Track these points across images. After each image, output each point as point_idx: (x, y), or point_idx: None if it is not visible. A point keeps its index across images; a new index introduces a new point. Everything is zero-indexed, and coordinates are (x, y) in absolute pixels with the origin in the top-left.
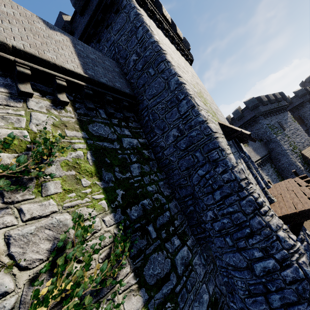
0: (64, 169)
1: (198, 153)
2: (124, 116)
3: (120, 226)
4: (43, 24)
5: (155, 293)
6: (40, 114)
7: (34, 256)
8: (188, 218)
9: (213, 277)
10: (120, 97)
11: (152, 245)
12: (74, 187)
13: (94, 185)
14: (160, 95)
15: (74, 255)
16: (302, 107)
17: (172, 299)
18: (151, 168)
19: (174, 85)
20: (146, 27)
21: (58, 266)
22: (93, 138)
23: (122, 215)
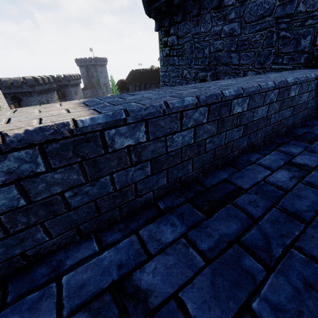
0: None
1: None
2: None
3: None
4: None
5: None
6: None
7: None
8: None
9: None
10: None
11: None
12: None
13: None
14: None
15: None
16: (67, 88)
17: None
18: None
19: None
20: None
21: None
22: None
23: None
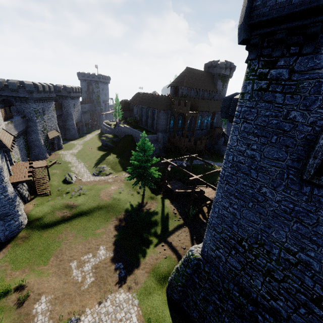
0: None
1: None
2: None
3: None
4: None
5: None
6: None
7: None
8: None
9: None
10: None
11: None
12: None
13: None
14: None
15: None
16: (66, 99)
17: None
18: None
19: None
20: None
21: None
22: None
23: None
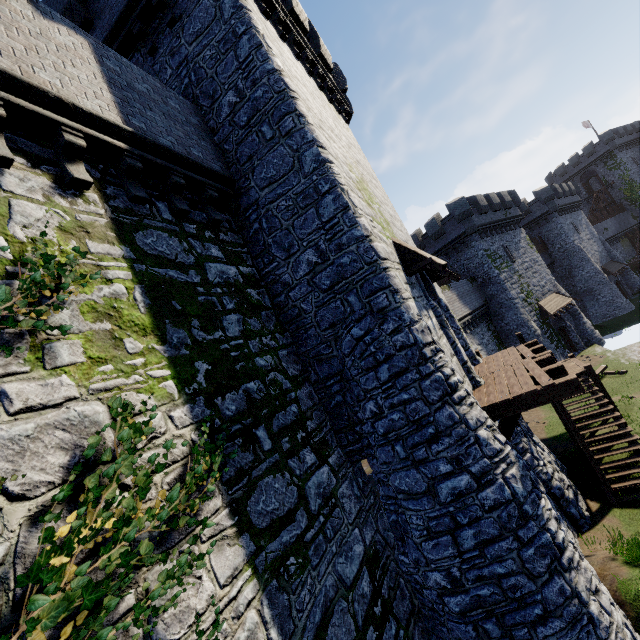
0: (87, 319)
1: (353, 297)
2: (209, 220)
3: (203, 428)
4: (26, 4)
5: (268, 542)
6: (30, 203)
7: (37, 477)
8: (333, 417)
9: (374, 518)
10: (201, 178)
11: (264, 462)
12: (110, 354)
13: (150, 351)
14: (283, 180)
15: (118, 473)
16: (547, 221)
17: (298, 551)
18: (264, 324)
19: (311, 165)
20: (256, 37)
21: (87, 491)
22: (146, 261)
23: (207, 408)
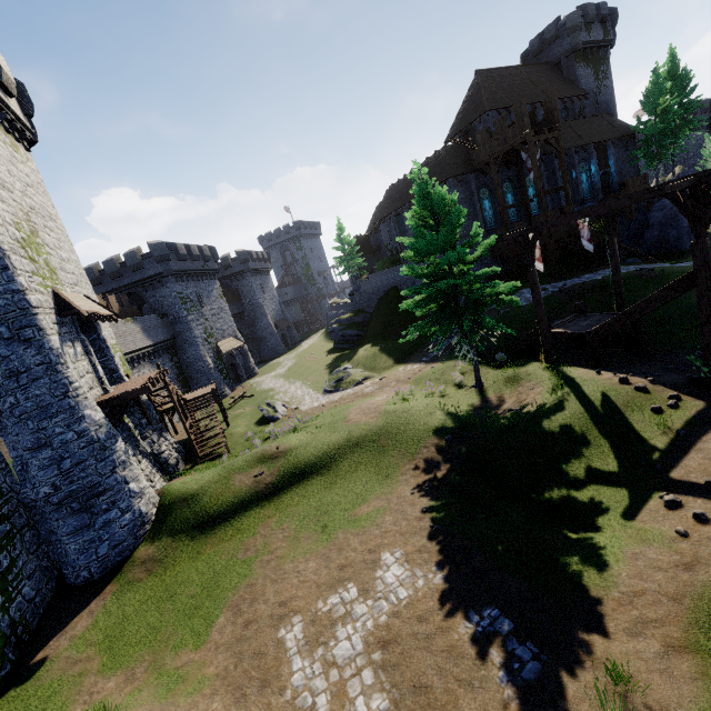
0: None
1: (4, 328)
2: None
3: None
4: None
5: None
6: None
7: None
8: None
9: (4, 475)
10: None
11: None
12: None
13: None
14: None
15: None
16: (243, 278)
17: None
18: None
19: None
20: None
21: None
22: None
23: None
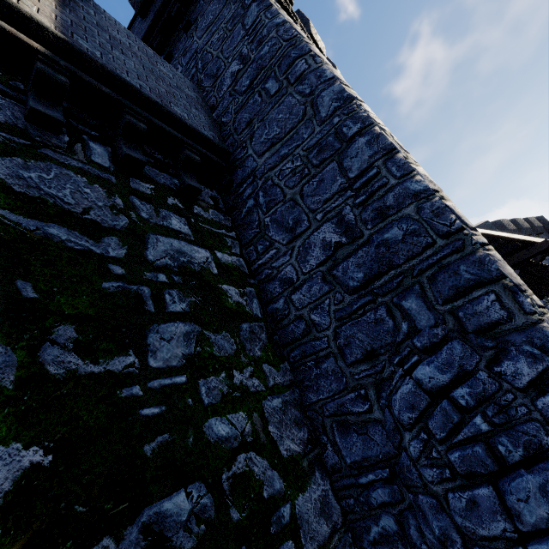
0: None
1: (412, 301)
2: (181, 186)
3: None
4: None
5: None
6: None
7: None
8: None
9: None
10: (177, 133)
11: None
12: None
13: None
14: (289, 137)
15: None
16: None
17: None
18: (242, 344)
19: (331, 104)
20: (266, 0)
21: None
22: None
23: None
